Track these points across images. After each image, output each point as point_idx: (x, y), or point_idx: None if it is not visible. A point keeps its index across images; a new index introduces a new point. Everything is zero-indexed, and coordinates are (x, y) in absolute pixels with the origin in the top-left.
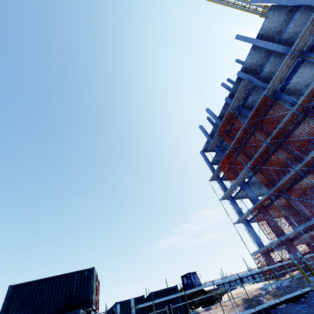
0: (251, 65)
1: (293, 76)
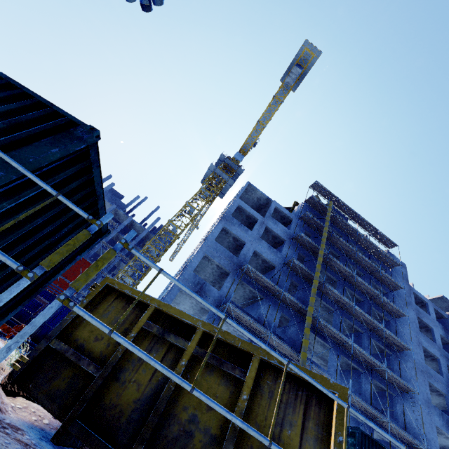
0: (135, 225)
1: None
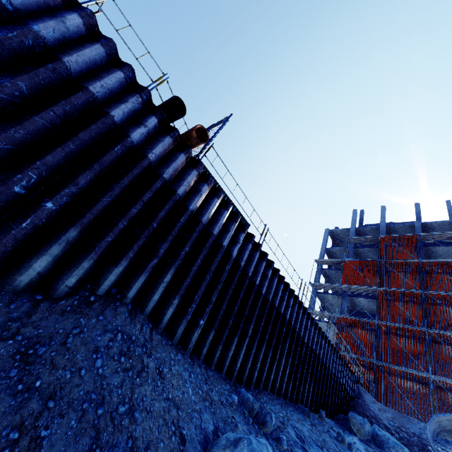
0: None
1: None
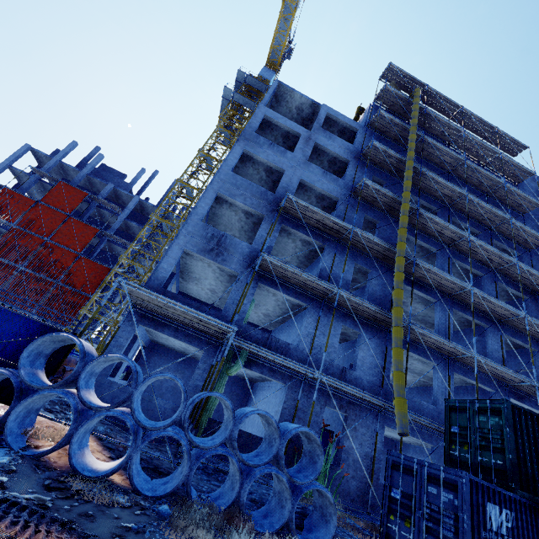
0: (147, 207)
1: (120, 246)
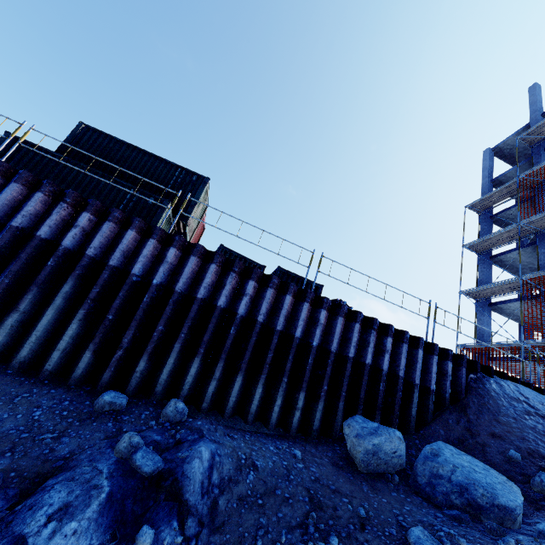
0: None
1: None
